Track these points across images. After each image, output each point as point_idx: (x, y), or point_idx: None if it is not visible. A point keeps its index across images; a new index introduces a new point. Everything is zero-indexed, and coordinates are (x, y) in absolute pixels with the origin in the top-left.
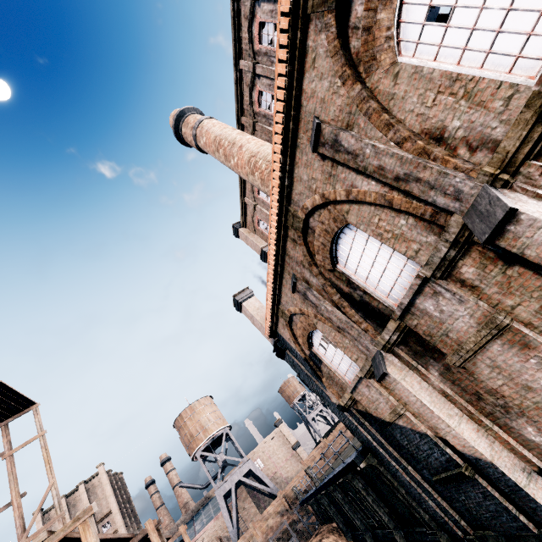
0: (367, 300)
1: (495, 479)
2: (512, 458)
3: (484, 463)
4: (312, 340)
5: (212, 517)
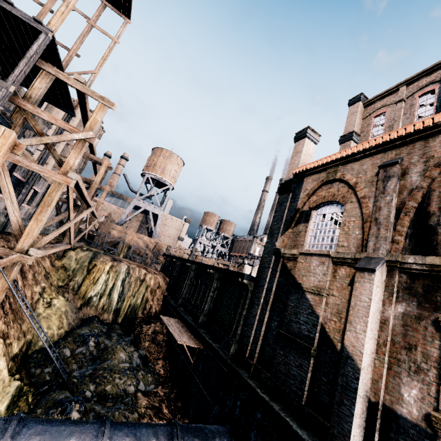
0: (439, 230)
1: (343, 373)
2: (369, 382)
3: (352, 364)
4: (322, 206)
5: (117, 205)
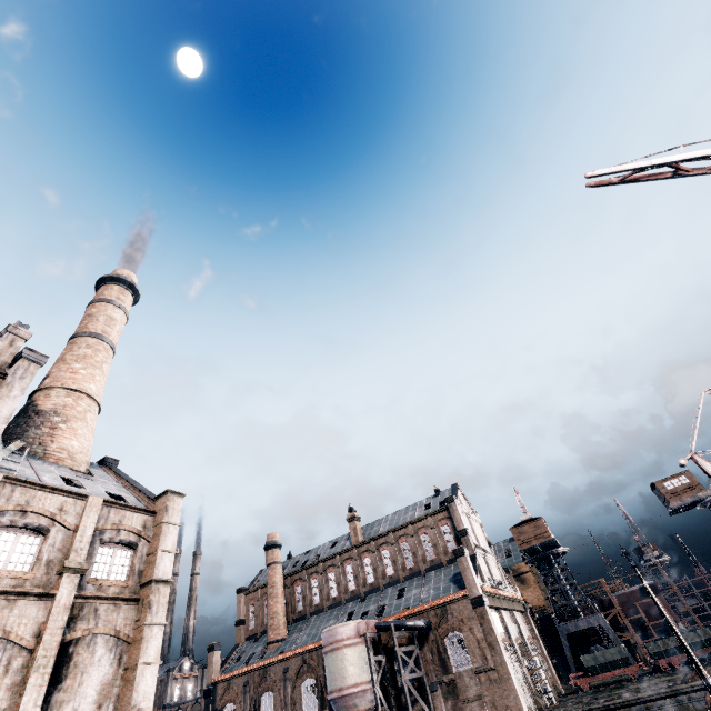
0: None
1: None
2: None
3: None
4: (228, 705)
5: None
